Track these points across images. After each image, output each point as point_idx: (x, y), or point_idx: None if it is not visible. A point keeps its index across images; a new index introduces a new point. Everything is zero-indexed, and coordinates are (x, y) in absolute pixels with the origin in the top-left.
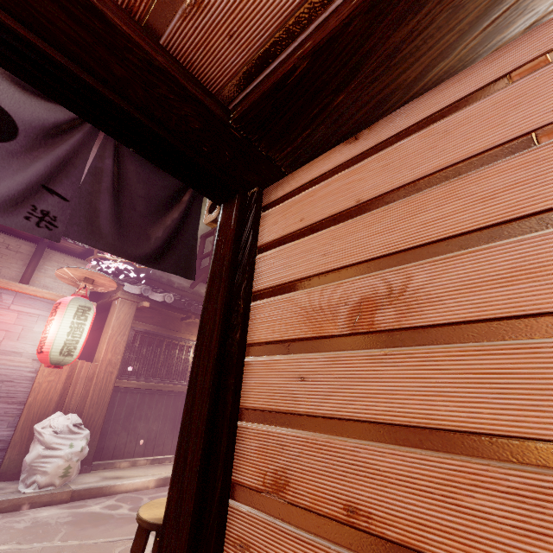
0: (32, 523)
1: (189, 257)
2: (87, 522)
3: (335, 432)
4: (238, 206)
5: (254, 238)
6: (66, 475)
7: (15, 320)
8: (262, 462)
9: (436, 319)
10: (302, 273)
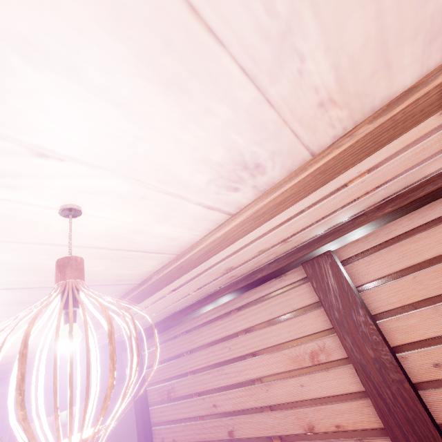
0: None
1: (123, 373)
2: None
3: (169, 424)
4: None
5: (142, 365)
6: None
7: None
8: (159, 437)
9: (178, 395)
10: (156, 380)
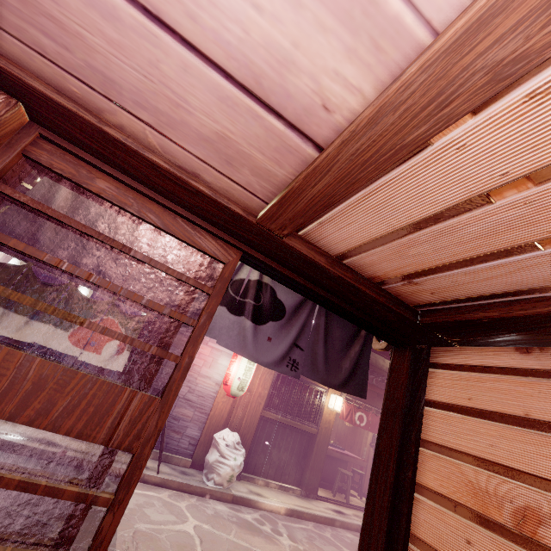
0: (214, 512)
1: (363, 380)
2: (246, 528)
3: None
4: (410, 358)
5: (423, 392)
6: (230, 481)
7: (209, 353)
8: None
9: None
10: (470, 450)
